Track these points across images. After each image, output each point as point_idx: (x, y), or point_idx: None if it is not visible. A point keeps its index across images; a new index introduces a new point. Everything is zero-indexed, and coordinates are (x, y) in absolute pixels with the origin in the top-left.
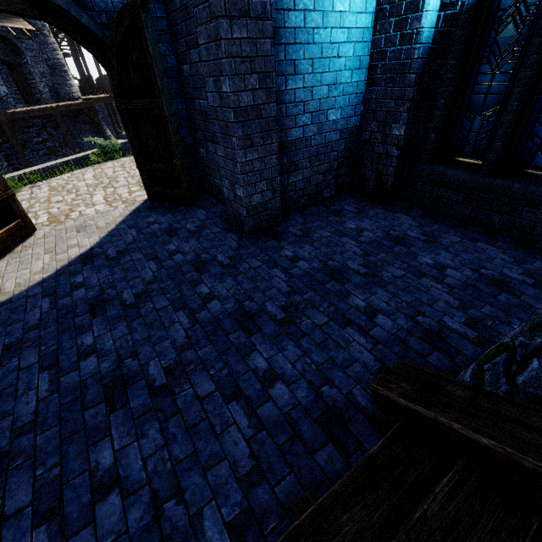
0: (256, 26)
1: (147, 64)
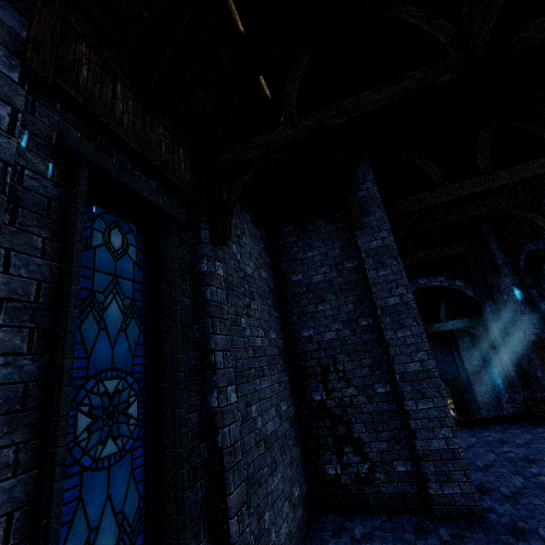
0: (485, 386)
1: (460, 388)
